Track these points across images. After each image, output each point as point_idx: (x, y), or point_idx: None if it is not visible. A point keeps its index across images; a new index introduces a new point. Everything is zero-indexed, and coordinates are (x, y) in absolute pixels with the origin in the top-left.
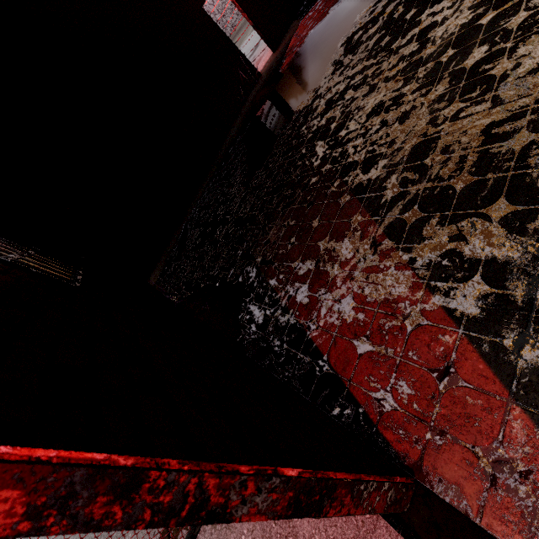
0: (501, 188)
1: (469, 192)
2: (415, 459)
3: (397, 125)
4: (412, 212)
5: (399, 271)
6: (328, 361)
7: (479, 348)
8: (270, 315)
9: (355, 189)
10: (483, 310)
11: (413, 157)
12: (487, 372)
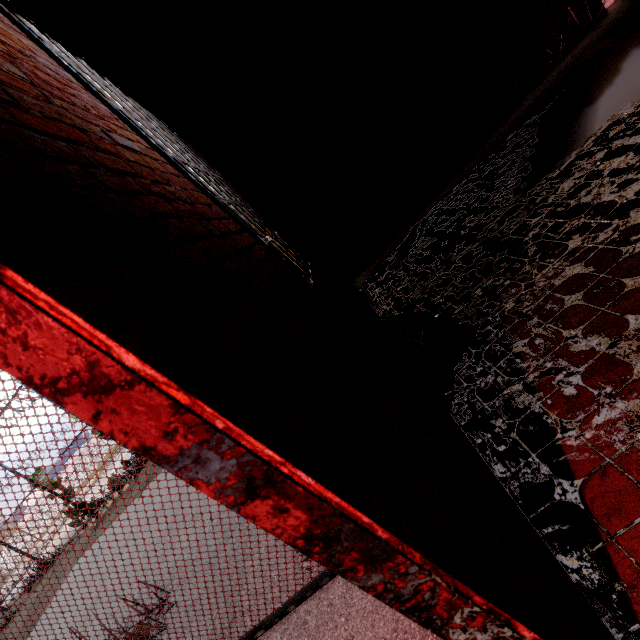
0: None
1: None
2: None
3: None
4: None
5: None
6: (581, 491)
7: None
8: (503, 385)
9: None
10: None
11: None
12: None
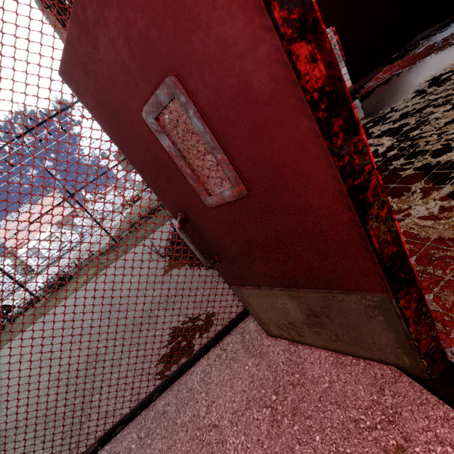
0: None
1: None
2: (451, 346)
3: None
4: None
5: None
6: None
7: None
8: None
9: (421, 166)
10: None
11: None
12: None
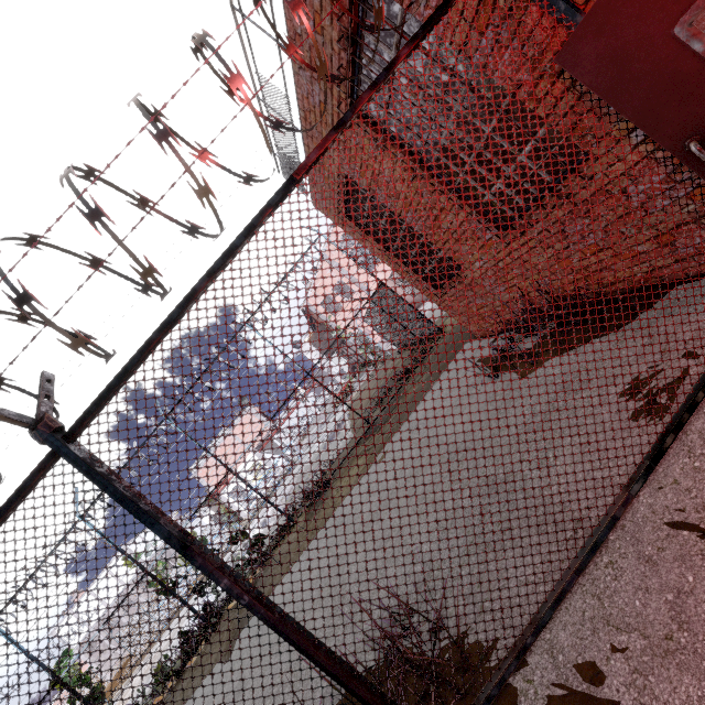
0: None
1: None
2: None
3: None
4: None
5: None
6: None
7: None
8: None
9: None
10: None
11: None
12: None
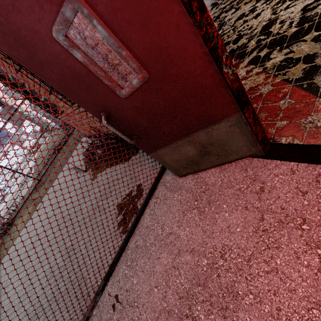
0: (312, 27)
1: (295, 34)
2: (270, 136)
3: (253, 20)
4: (264, 51)
5: (258, 75)
6: None
7: (302, 87)
8: None
9: (230, 52)
10: (303, 73)
11: (263, 30)
12: (306, 94)
